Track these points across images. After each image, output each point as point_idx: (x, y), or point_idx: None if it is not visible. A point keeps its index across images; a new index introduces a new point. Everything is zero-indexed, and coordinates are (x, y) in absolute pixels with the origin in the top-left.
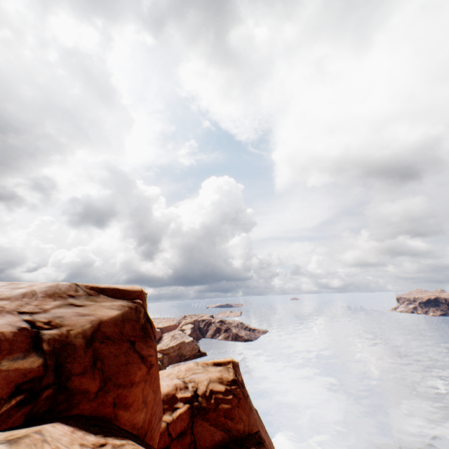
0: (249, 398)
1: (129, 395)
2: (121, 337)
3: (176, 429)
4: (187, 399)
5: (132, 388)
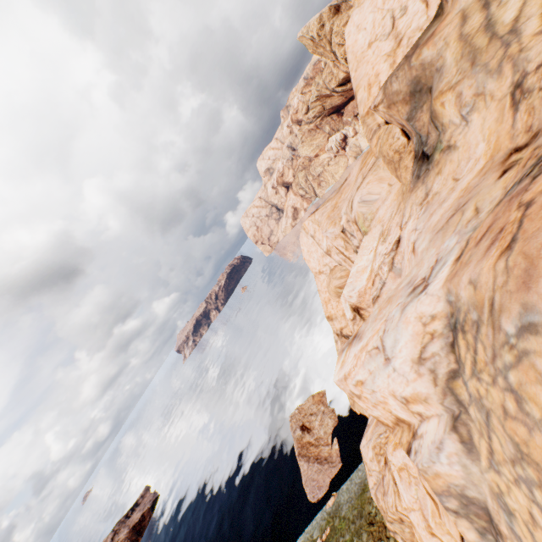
0: None
1: None
2: None
3: None
4: None
5: None
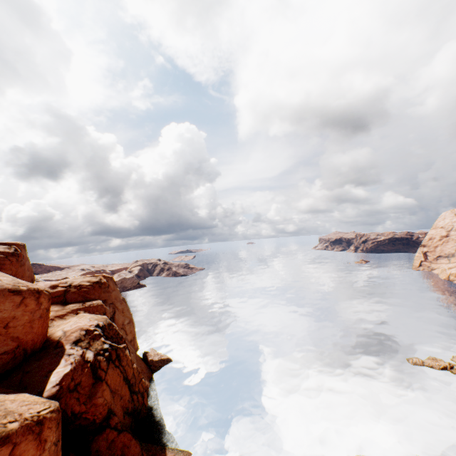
0: (114, 291)
1: (5, 267)
2: (3, 255)
3: (55, 294)
4: (64, 286)
5: (5, 265)
